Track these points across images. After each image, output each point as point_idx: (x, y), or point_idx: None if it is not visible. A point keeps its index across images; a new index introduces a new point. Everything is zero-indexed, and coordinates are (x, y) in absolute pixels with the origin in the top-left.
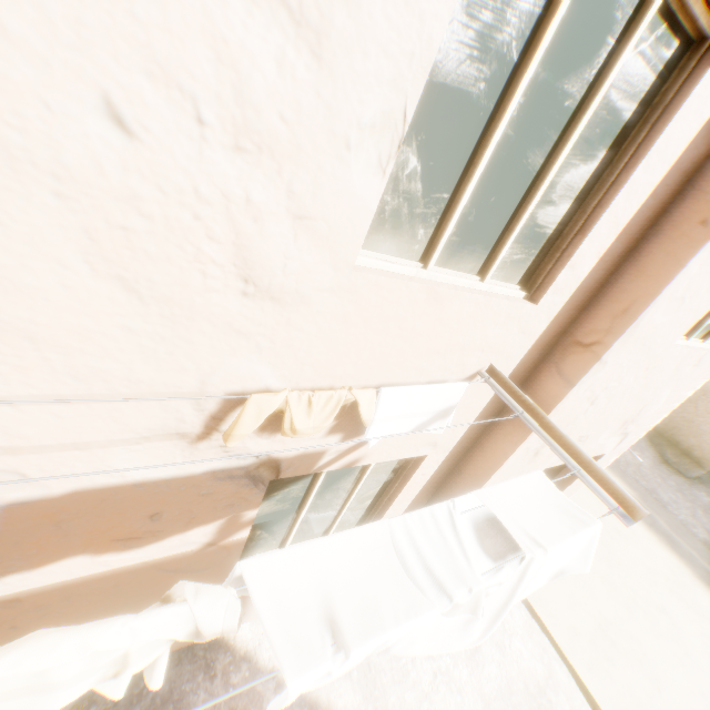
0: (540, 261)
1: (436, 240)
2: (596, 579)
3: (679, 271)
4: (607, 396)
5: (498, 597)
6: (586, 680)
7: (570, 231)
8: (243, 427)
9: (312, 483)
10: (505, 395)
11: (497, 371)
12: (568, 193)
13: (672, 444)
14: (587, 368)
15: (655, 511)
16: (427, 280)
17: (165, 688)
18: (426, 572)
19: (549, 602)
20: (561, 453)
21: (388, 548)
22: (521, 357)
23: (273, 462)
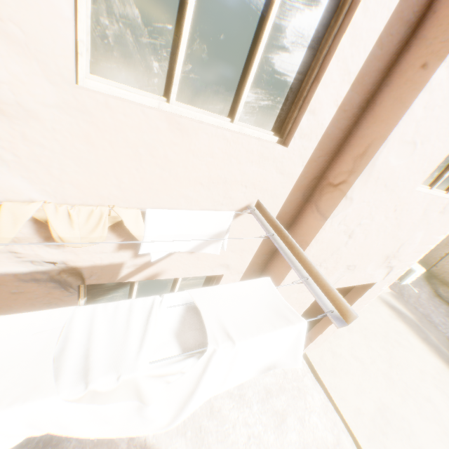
0: (289, 110)
1: (173, 75)
2: (379, 375)
3: (405, 112)
4: (363, 232)
5: (184, 386)
6: (365, 448)
7: (309, 80)
8: (4, 231)
9: (131, 292)
10: (264, 222)
11: (261, 204)
12: (300, 41)
13: (444, 283)
14: (336, 204)
15: (428, 330)
16: (171, 113)
17: (48, 436)
18: (83, 358)
19: (342, 390)
20: (297, 265)
21: (55, 332)
22: (286, 196)
23: (73, 269)
